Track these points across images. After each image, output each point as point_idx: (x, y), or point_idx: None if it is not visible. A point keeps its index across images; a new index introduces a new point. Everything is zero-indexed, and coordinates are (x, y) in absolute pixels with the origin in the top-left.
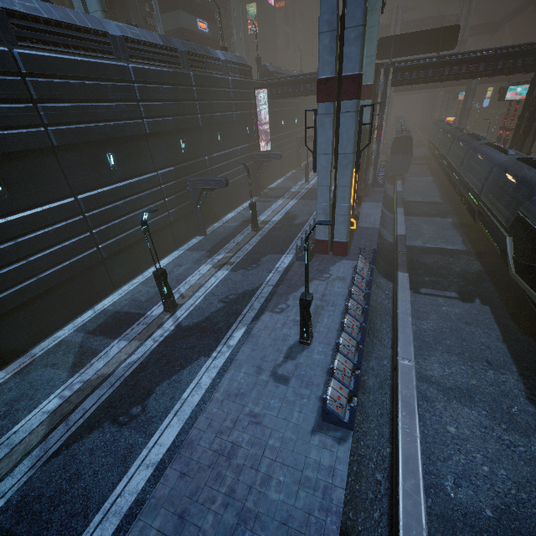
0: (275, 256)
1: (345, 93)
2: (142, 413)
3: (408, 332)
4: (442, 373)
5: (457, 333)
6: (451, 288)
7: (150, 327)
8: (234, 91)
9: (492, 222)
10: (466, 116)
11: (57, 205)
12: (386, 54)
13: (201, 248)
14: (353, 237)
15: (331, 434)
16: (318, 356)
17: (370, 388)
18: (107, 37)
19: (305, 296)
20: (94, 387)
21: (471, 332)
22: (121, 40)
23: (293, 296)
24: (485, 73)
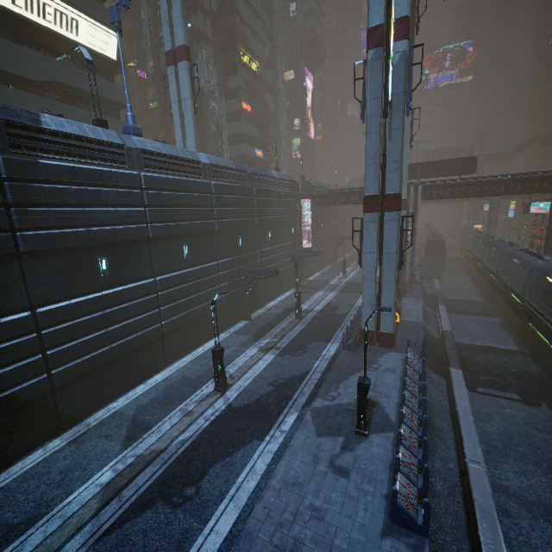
0: (321, 344)
1: (388, 206)
2: (196, 495)
3: (472, 432)
4: (520, 485)
5: (528, 439)
6: (511, 389)
7: (201, 405)
8: (284, 200)
9: (541, 322)
10: (494, 225)
11: (140, 284)
12: (414, 175)
13: (247, 332)
14: (398, 330)
15: (403, 539)
16: (378, 449)
17: (439, 492)
18: (200, 164)
19: (363, 380)
20: (147, 462)
21: (544, 439)
22: (208, 166)
23: (343, 384)
24: (506, 192)
